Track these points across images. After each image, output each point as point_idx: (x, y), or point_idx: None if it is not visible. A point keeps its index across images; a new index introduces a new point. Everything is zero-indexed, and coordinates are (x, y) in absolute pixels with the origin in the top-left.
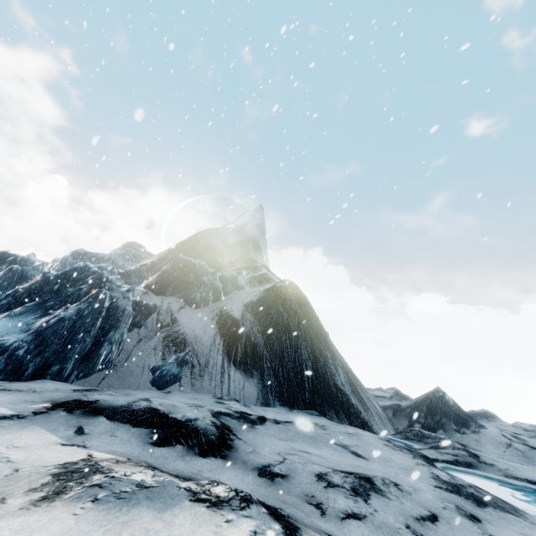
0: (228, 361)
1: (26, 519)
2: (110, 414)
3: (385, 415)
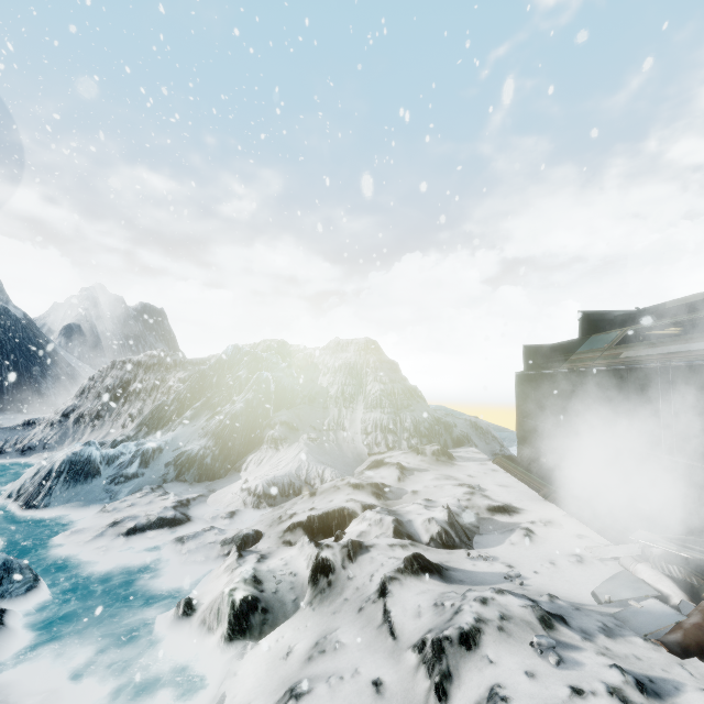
0: None
1: None
2: None
3: None
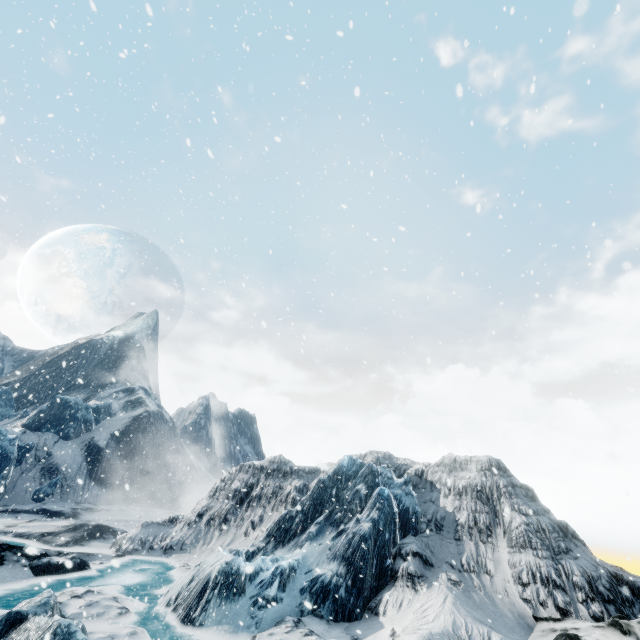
0: (89, 479)
1: (30, 523)
2: (25, 512)
3: None
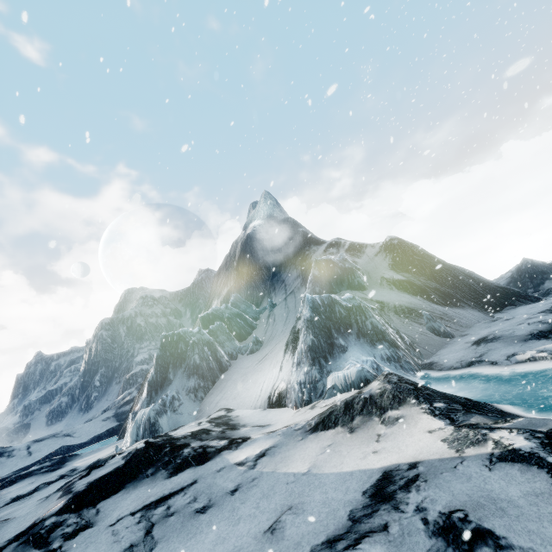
0: (441, 306)
1: None
2: None
3: None
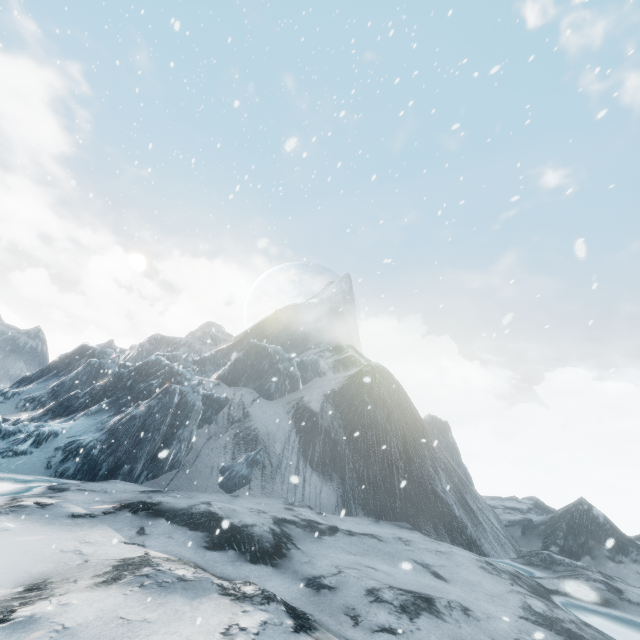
0: (304, 461)
1: (90, 594)
2: (170, 516)
3: (505, 533)
